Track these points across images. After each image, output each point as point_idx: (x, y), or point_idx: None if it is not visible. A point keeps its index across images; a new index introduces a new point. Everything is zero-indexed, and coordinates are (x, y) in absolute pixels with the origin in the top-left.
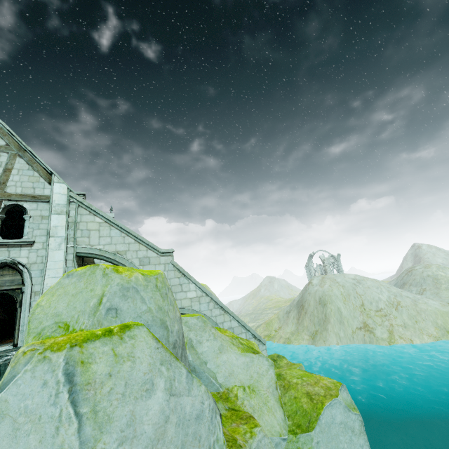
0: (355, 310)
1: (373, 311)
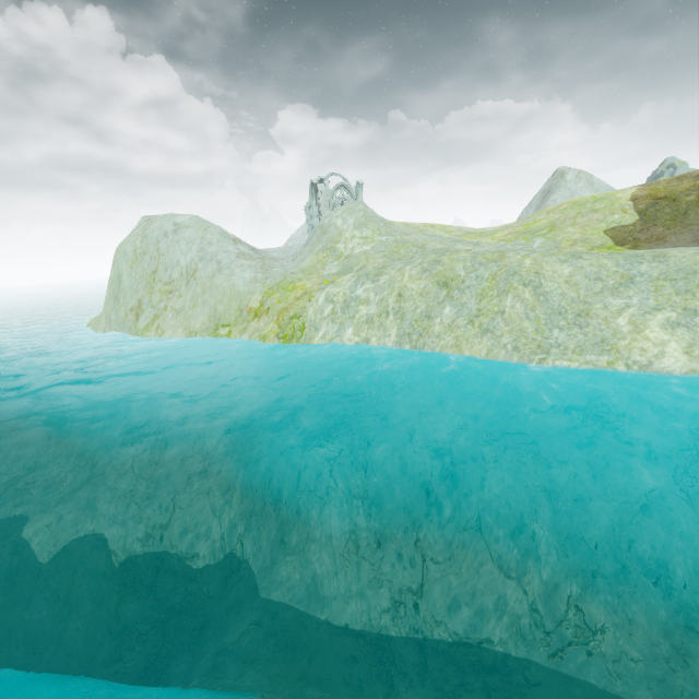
0: (142, 280)
1: (162, 283)
